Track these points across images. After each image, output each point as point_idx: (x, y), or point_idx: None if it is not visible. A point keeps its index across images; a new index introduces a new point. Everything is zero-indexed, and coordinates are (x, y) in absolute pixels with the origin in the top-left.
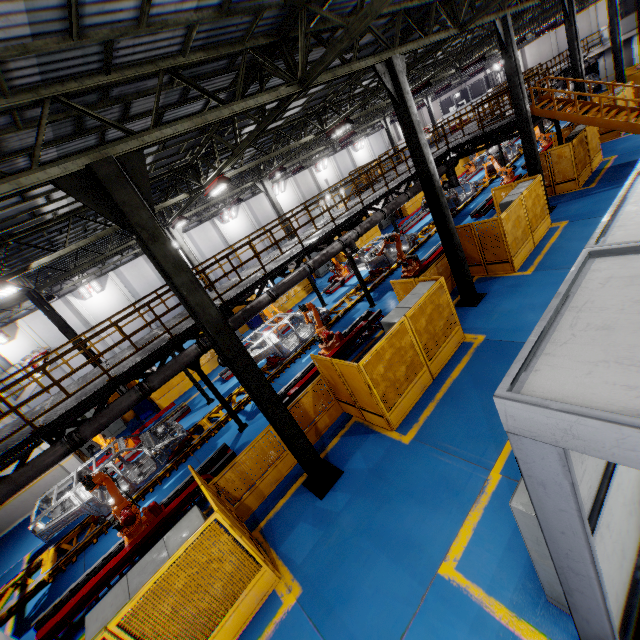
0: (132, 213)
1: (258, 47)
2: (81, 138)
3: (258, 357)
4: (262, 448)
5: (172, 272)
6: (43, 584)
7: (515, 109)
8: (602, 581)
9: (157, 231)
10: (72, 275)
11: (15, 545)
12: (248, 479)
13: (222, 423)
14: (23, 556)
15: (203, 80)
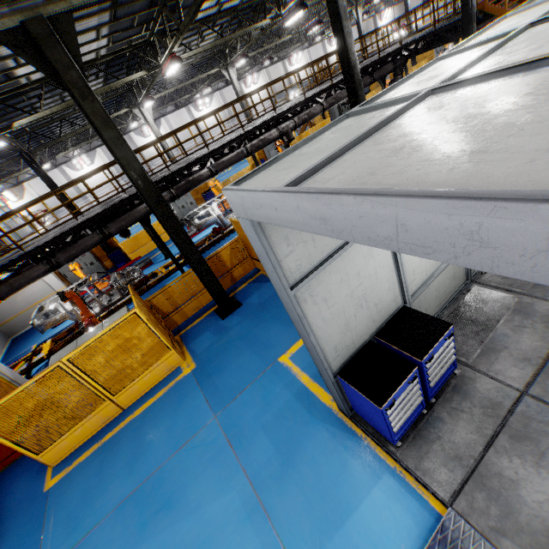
0: (64, 71)
1: None
2: (30, 1)
3: (202, 224)
4: (186, 283)
5: (101, 127)
6: (43, 360)
7: (462, 4)
8: (305, 323)
9: (86, 90)
10: (65, 147)
11: (27, 340)
12: (175, 303)
13: (172, 272)
14: (32, 345)
15: None
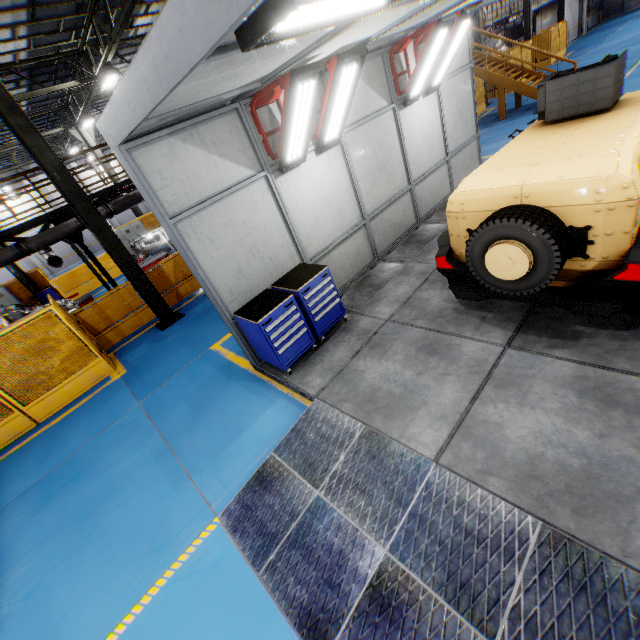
0: None
1: None
2: None
3: (150, 249)
4: (122, 297)
5: (8, 113)
6: None
7: None
8: (190, 255)
9: None
10: None
11: None
12: (109, 318)
13: None
14: None
15: None
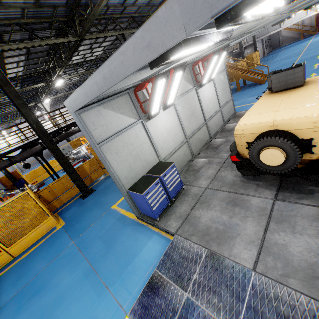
0: None
1: (60, 21)
2: None
3: (76, 157)
4: (63, 182)
5: (14, 98)
6: None
7: None
8: (106, 161)
9: (8, 82)
10: None
11: None
12: (55, 194)
13: None
14: None
15: (38, 31)
